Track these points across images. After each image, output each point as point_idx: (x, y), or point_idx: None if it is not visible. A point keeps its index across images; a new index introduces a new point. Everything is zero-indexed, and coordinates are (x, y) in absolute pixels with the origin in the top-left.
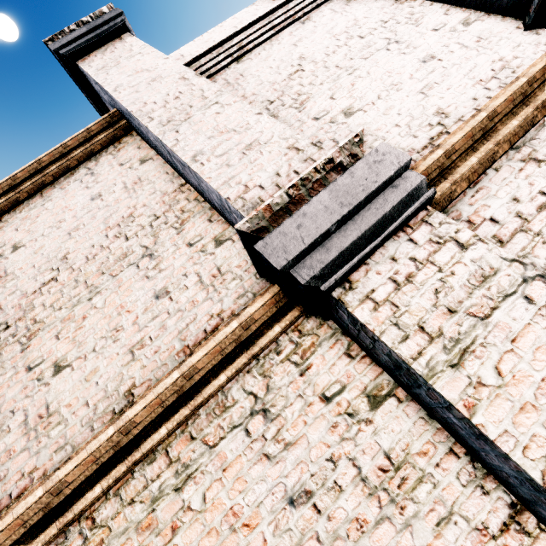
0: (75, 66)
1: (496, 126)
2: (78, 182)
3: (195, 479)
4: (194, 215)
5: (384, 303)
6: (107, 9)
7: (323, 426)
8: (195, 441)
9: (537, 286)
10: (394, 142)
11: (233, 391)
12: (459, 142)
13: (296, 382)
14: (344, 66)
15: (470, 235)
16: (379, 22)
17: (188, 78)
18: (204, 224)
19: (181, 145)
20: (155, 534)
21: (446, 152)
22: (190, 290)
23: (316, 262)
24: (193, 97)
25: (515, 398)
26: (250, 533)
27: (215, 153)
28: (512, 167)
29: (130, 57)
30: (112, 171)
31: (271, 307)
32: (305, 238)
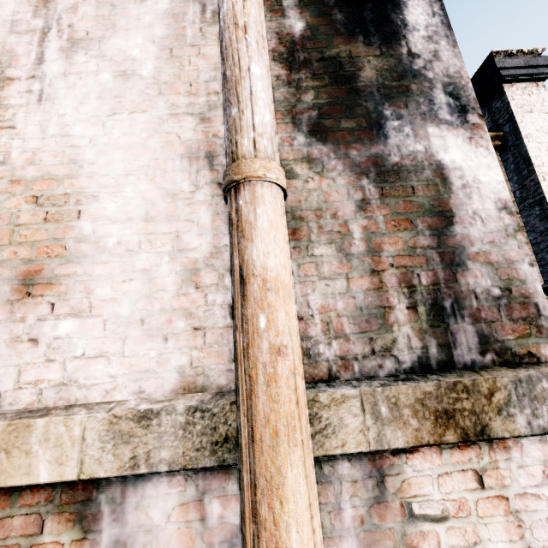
0: (498, 85)
1: None
2: None
3: None
4: None
5: None
6: (540, 50)
7: None
8: None
9: None
10: None
11: None
12: None
13: None
14: None
15: None
16: None
17: None
18: None
19: None
20: None
21: None
22: None
23: None
24: None
25: None
26: None
27: None
28: None
29: (540, 112)
30: None
31: None
32: None
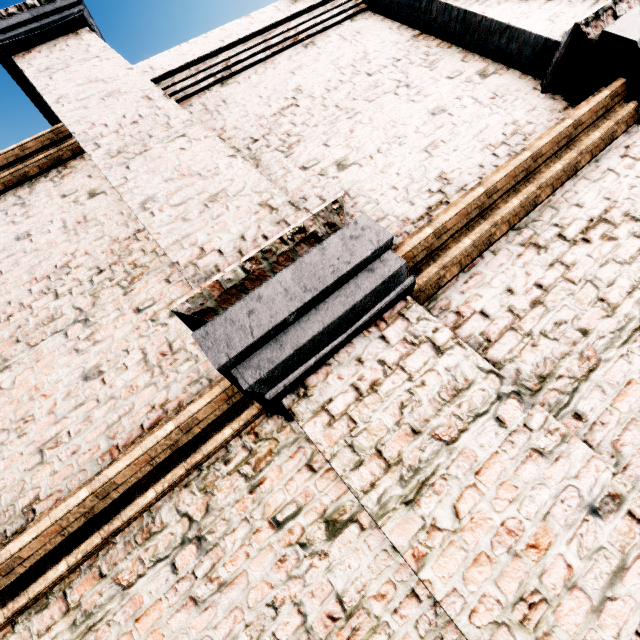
0: (11, 62)
1: (496, 204)
2: (2, 213)
3: (97, 633)
4: (148, 272)
5: (341, 417)
6: None
7: (269, 561)
8: (105, 580)
9: (511, 405)
10: (388, 207)
11: (163, 511)
12: (452, 220)
13: (243, 501)
14: (345, 106)
15: (449, 336)
16: (391, 59)
17: (154, 98)
18: (159, 285)
19: (129, 186)
20: None
21: (436, 231)
22: (130, 371)
23: (265, 361)
24: (155, 124)
25: (470, 547)
26: None
27: (170, 202)
28: (511, 251)
29: (84, 60)
30: (50, 203)
31: (222, 404)
32: (255, 329)
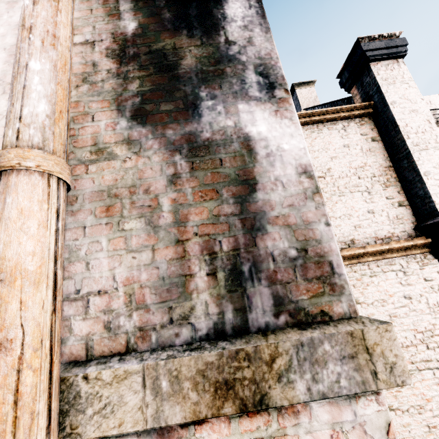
0: (366, 64)
1: None
2: (338, 131)
3: (376, 277)
4: (392, 185)
5: None
6: (398, 33)
7: (421, 286)
8: (379, 267)
9: None
10: None
11: (395, 261)
12: None
13: (417, 270)
14: None
15: None
16: None
17: (431, 123)
18: (395, 193)
19: (420, 162)
20: (361, 283)
21: None
22: (383, 217)
23: None
24: (431, 138)
25: None
26: (390, 297)
27: (434, 177)
28: None
29: (402, 83)
30: (356, 135)
31: (423, 244)
32: None
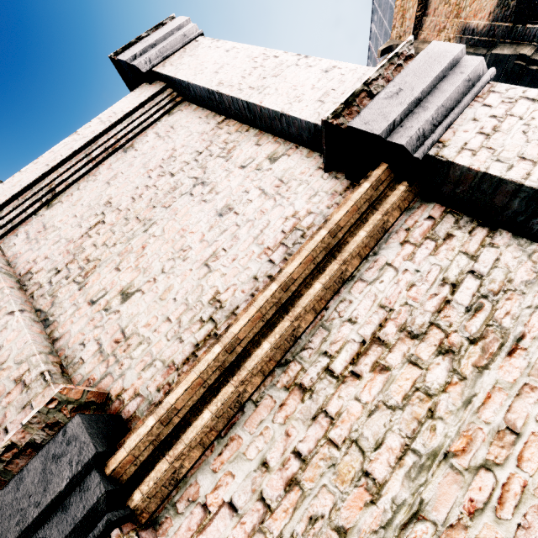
0: None
1: (248, 349)
2: None
3: None
4: None
5: None
6: None
7: None
8: None
9: None
10: (158, 348)
11: None
12: (182, 397)
13: None
14: (143, 217)
15: None
16: (194, 153)
17: None
18: None
19: None
20: None
21: (162, 417)
22: None
23: None
24: None
25: None
26: None
27: None
28: (273, 400)
29: None
30: None
31: None
32: None
